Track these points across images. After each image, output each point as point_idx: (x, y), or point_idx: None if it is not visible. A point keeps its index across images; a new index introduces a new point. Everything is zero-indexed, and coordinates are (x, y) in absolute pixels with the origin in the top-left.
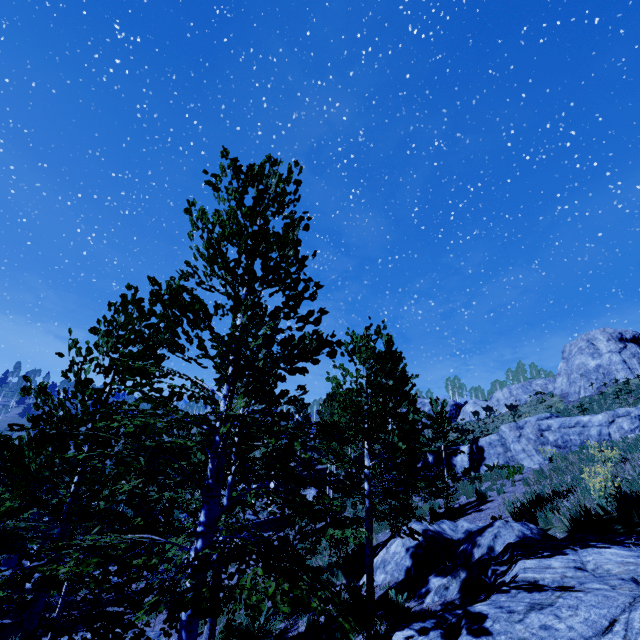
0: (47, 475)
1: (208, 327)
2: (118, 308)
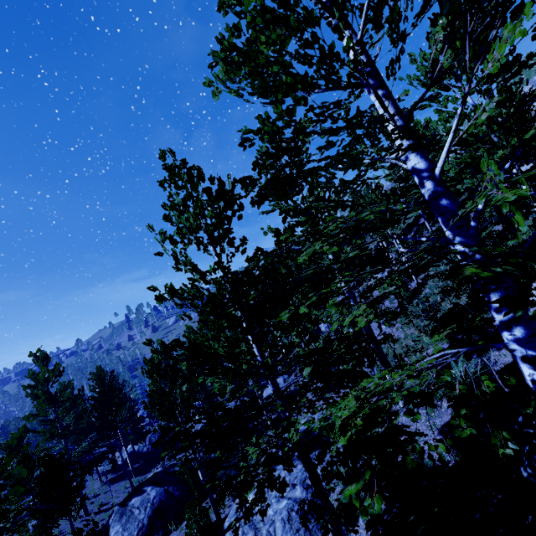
0: (238, 352)
1: (323, 67)
2: (170, 183)
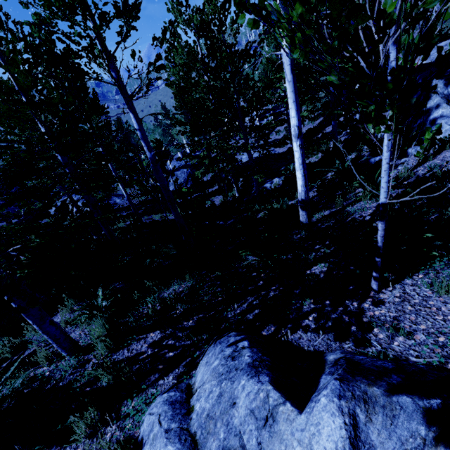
0: None
1: None
2: None
